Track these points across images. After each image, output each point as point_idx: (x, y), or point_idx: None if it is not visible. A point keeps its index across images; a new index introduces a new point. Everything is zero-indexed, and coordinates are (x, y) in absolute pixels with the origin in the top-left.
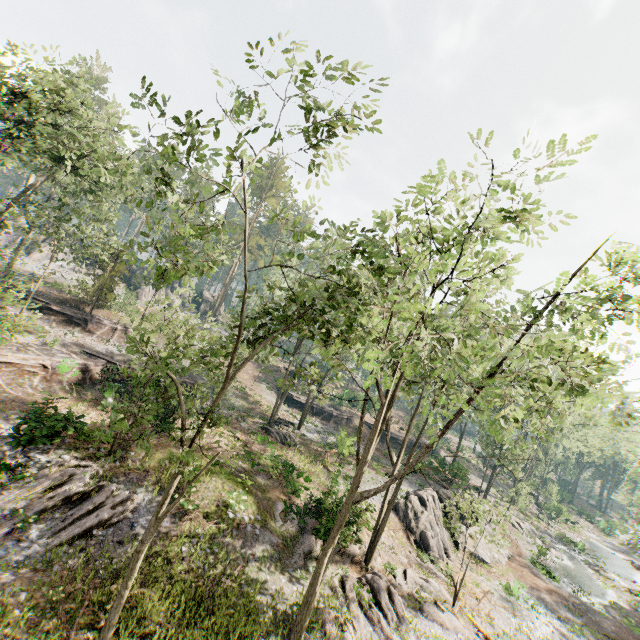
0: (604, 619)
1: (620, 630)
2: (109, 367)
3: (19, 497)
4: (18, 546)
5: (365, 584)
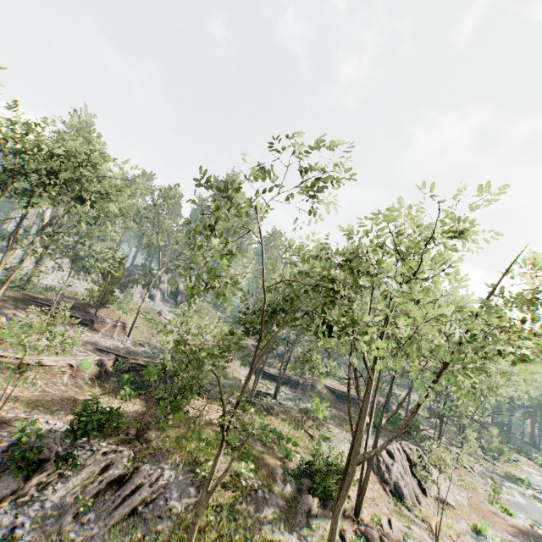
0: None
1: None
2: (118, 360)
3: (75, 484)
4: (82, 528)
5: (361, 535)
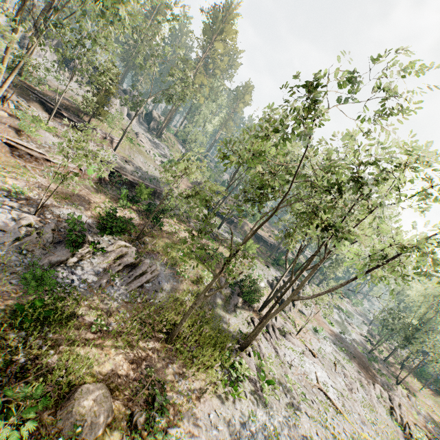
0: (350, 346)
1: (356, 351)
2: (112, 172)
3: (103, 261)
4: (113, 289)
5: None
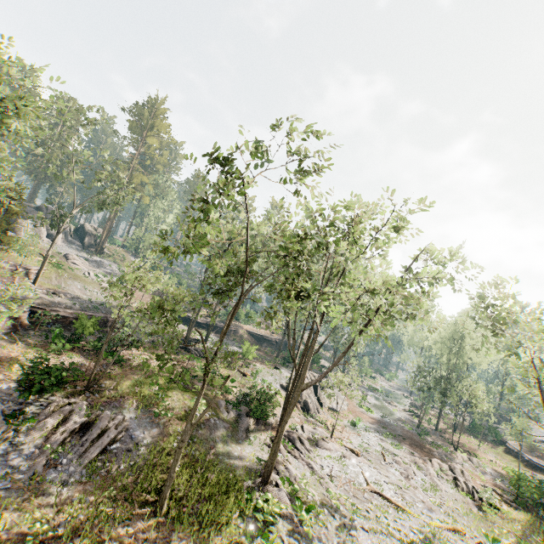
0: (396, 427)
1: (404, 431)
2: (33, 312)
3: (35, 437)
4: (57, 471)
5: (285, 439)
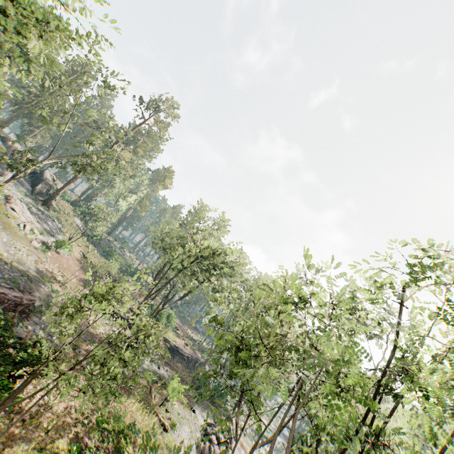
0: None
1: None
2: None
3: None
4: None
5: None
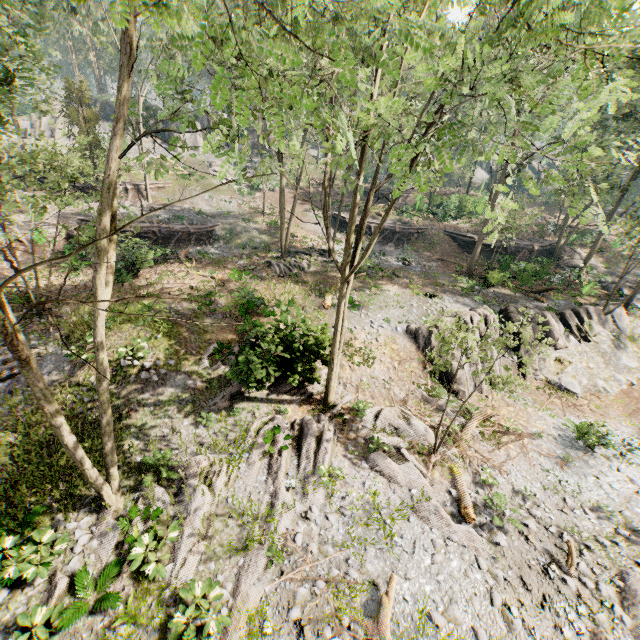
0: None
1: None
2: None
3: None
4: None
5: (294, 428)
